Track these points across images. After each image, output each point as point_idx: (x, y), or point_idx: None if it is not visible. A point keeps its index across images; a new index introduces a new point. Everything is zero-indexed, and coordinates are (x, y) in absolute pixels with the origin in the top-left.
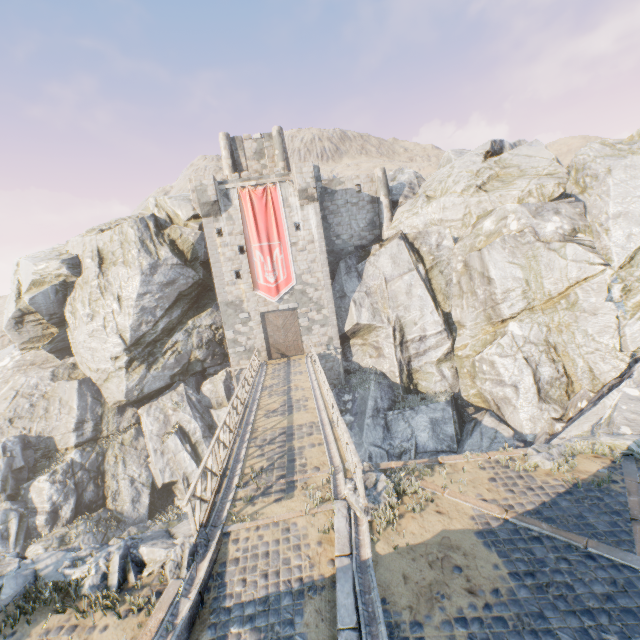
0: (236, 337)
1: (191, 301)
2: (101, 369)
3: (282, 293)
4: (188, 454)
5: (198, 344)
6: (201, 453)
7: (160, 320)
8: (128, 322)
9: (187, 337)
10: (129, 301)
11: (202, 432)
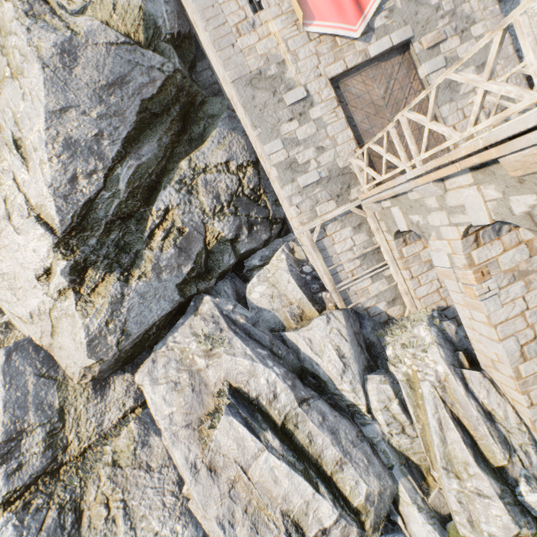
0: (291, 155)
1: (172, 128)
2: (34, 312)
3: (368, 12)
4: (278, 460)
5: (212, 207)
6: (307, 446)
7: (116, 166)
8: (42, 180)
9: (186, 196)
10: (34, 137)
11: (291, 391)
